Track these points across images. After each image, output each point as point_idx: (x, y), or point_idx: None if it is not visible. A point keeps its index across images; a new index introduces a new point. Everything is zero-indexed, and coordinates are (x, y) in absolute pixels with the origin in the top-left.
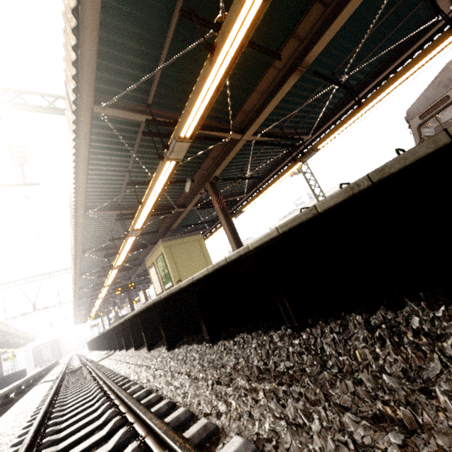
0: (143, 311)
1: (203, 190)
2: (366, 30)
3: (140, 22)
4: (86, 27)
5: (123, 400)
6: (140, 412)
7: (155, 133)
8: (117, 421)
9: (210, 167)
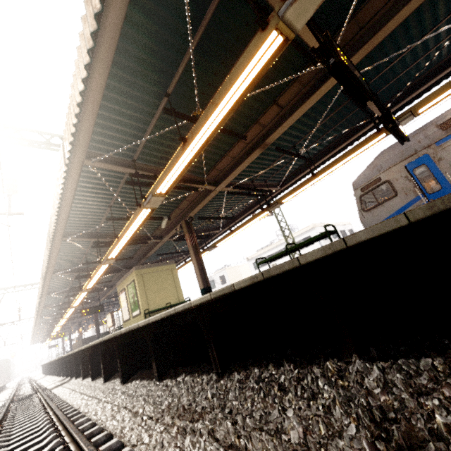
0: (104, 342)
1: (179, 226)
2: (318, 121)
3: (133, 107)
4: (87, 112)
5: (69, 431)
6: (80, 441)
7: (137, 183)
8: (60, 450)
9: (186, 208)
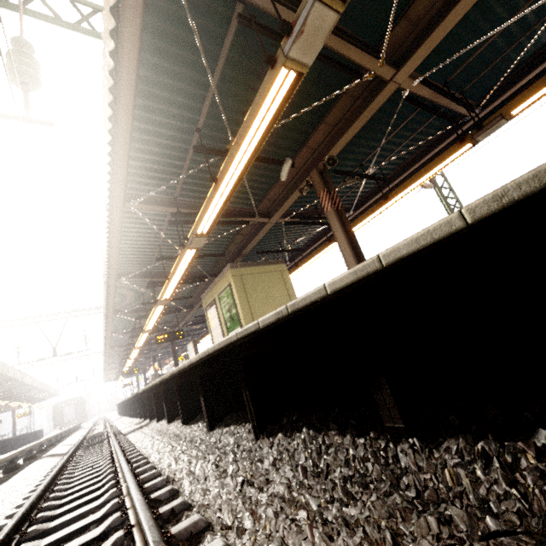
0: (208, 360)
1: (303, 186)
2: None
3: None
4: None
5: None
6: None
7: (260, 25)
8: None
9: (321, 144)
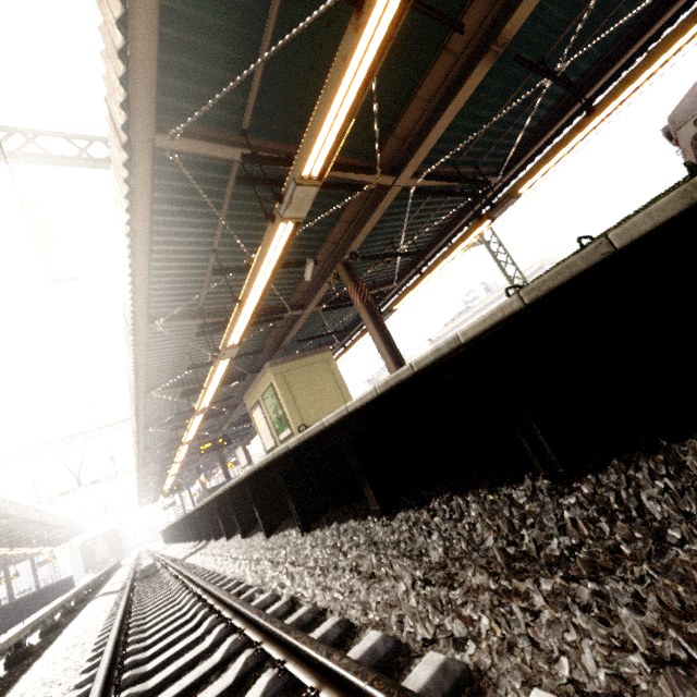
0: (255, 474)
1: (331, 277)
2: None
3: None
4: None
5: (255, 621)
6: (299, 643)
7: (257, 180)
8: (249, 658)
9: (342, 238)
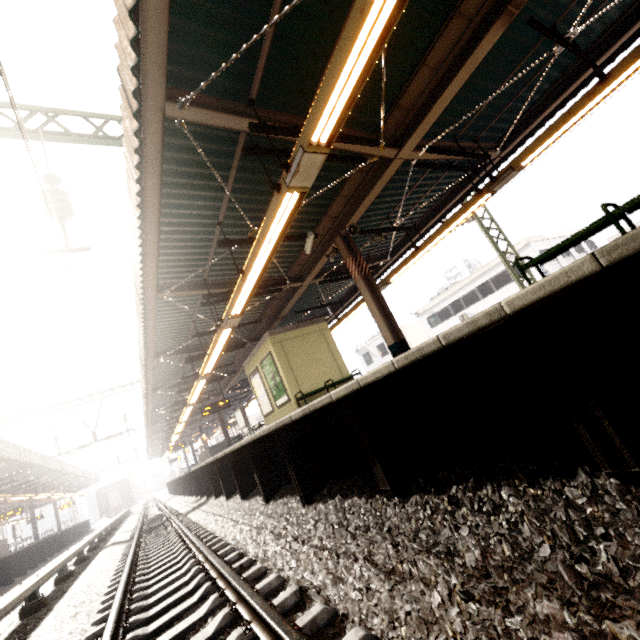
0: (256, 441)
1: (330, 251)
2: None
3: None
4: None
5: (264, 620)
6: None
7: (263, 150)
8: None
9: (341, 212)
